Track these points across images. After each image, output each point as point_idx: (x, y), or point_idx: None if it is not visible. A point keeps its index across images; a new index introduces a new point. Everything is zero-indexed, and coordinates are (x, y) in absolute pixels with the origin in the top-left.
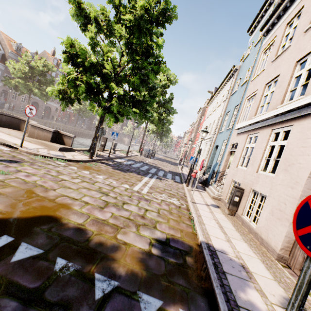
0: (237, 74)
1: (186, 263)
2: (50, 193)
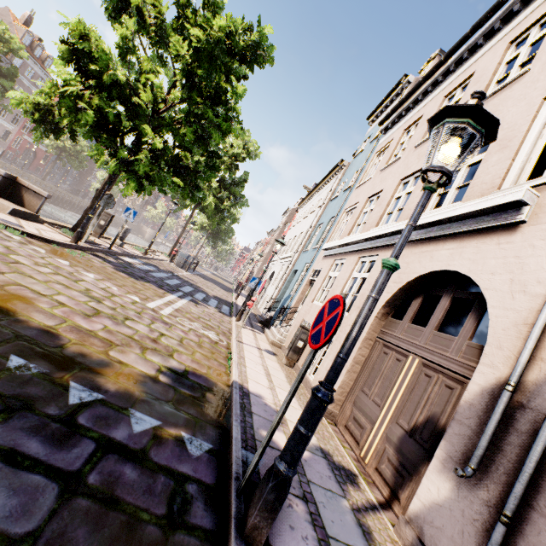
0: (344, 173)
1: (205, 398)
2: None
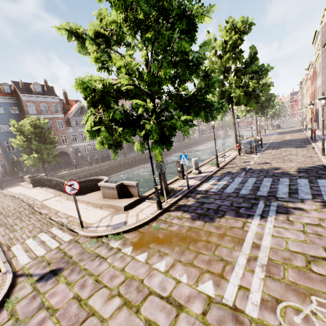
0: None
1: None
2: None
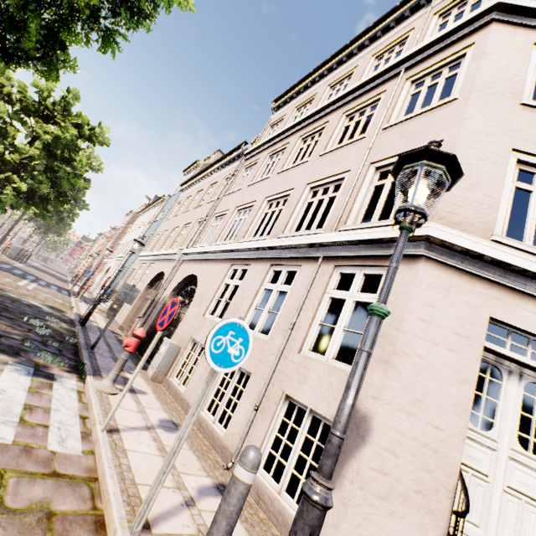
0: (165, 204)
1: (64, 313)
2: None
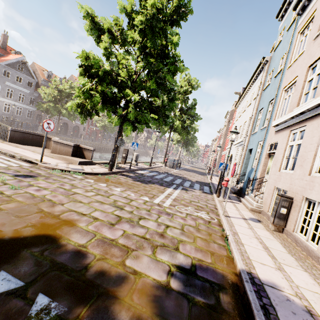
0: (268, 66)
1: (220, 304)
2: (56, 208)
